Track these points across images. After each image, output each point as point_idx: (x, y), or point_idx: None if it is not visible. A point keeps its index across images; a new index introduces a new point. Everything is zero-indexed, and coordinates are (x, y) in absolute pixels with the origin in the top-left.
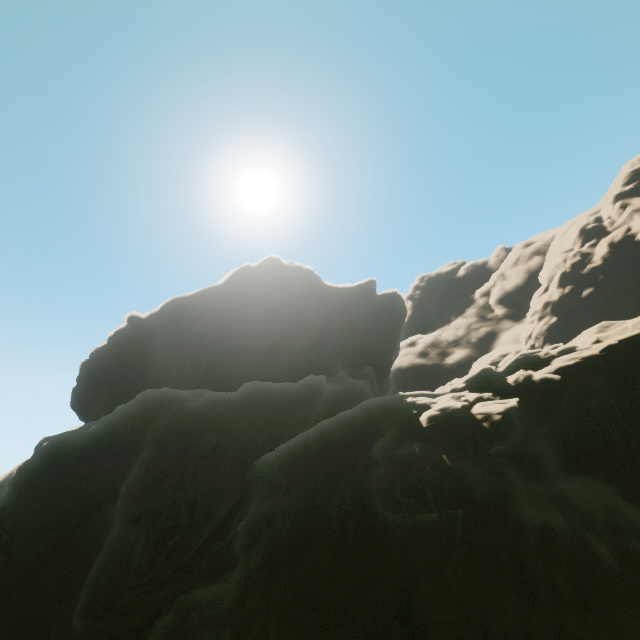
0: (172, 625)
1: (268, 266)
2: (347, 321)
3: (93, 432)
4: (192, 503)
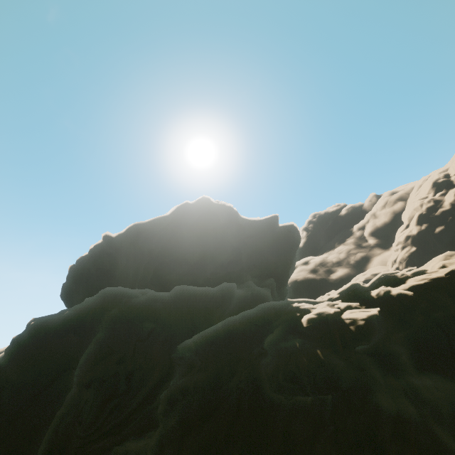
0: None
1: (201, 203)
2: (256, 244)
3: (65, 316)
4: (130, 374)
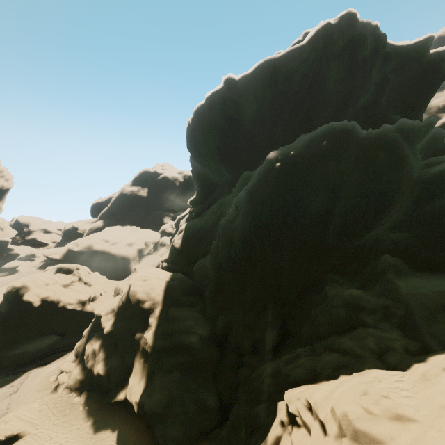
0: (392, 246)
1: (345, 23)
2: (397, 80)
3: (326, 146)
4: (397, 190)
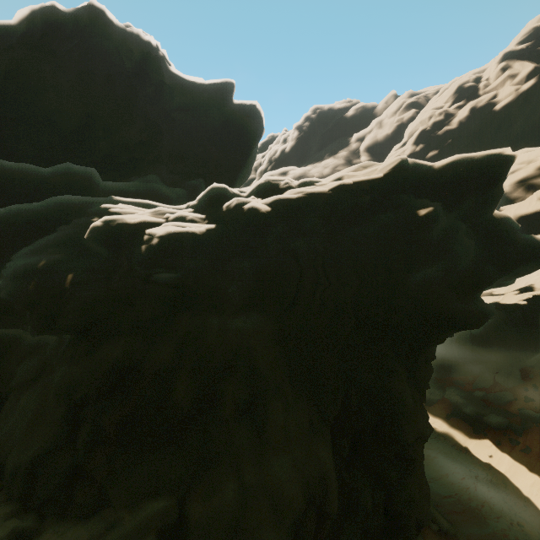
0: None
1: (87, 17)
2: (192, 125)
3: None
4: None
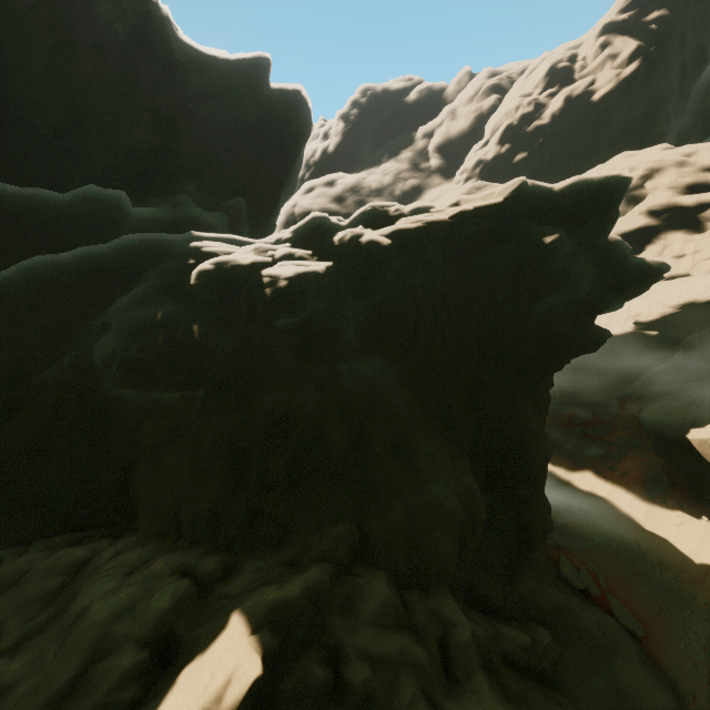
0: None
1: None
2: (217, 120)
3: None
4: None
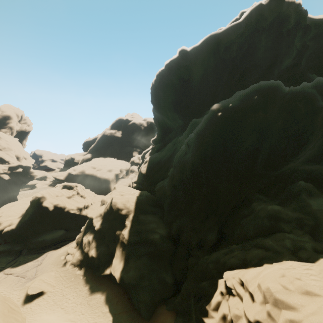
0: (306, 175)
1: (274, 3)
2: (315, 47)
3: (256, 99)
4: (312, 133)
